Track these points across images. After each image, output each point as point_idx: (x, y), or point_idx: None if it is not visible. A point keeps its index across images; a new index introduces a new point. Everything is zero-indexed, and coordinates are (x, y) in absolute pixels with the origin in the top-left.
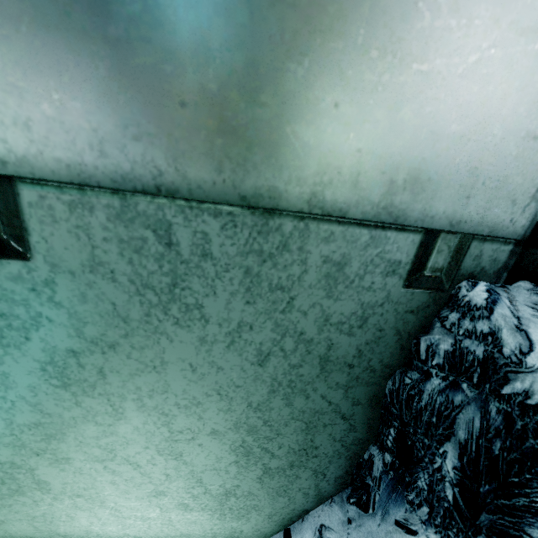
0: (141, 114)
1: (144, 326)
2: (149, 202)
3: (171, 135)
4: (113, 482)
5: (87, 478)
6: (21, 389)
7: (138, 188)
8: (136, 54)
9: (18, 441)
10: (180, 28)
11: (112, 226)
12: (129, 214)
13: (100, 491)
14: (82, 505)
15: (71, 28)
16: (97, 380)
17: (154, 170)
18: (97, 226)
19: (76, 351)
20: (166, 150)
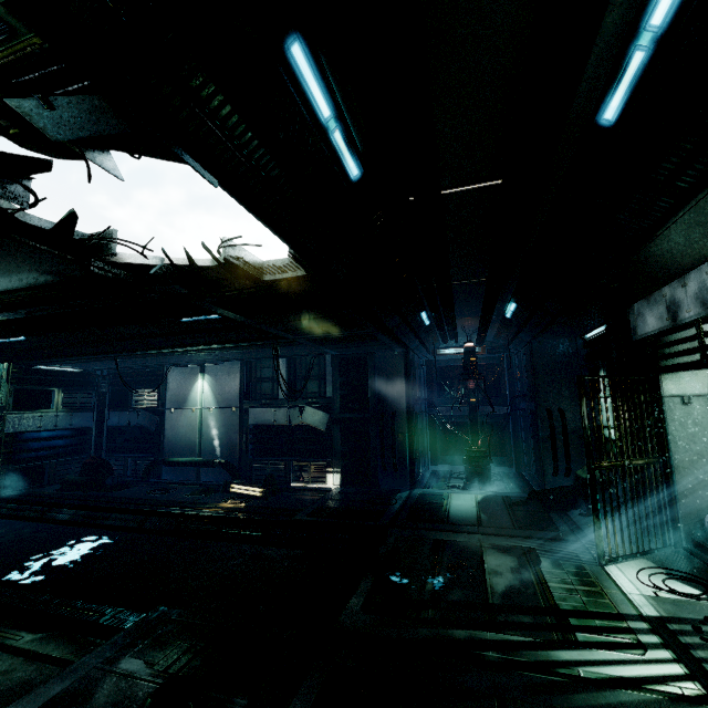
0: (704, 388)
1: (707, 414)
2: (706, 396)
3: (707, 389)
4: (705, 450)
5: (700, 449)
6: (689, 426)
7: (705, 395)
8: (703, 383)
9: (687, 437)
10: (707, 380)
11: (702, 400)
12: (704, 398)
13: (703, 453)
14: (699, 457)
15: (696, 382)
16: (701, 424)
17: (706, 393)
18: (700, 400)
19: (697, 419)
20: (707, 390)
